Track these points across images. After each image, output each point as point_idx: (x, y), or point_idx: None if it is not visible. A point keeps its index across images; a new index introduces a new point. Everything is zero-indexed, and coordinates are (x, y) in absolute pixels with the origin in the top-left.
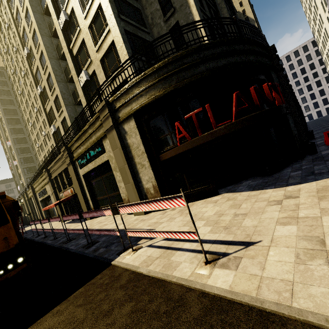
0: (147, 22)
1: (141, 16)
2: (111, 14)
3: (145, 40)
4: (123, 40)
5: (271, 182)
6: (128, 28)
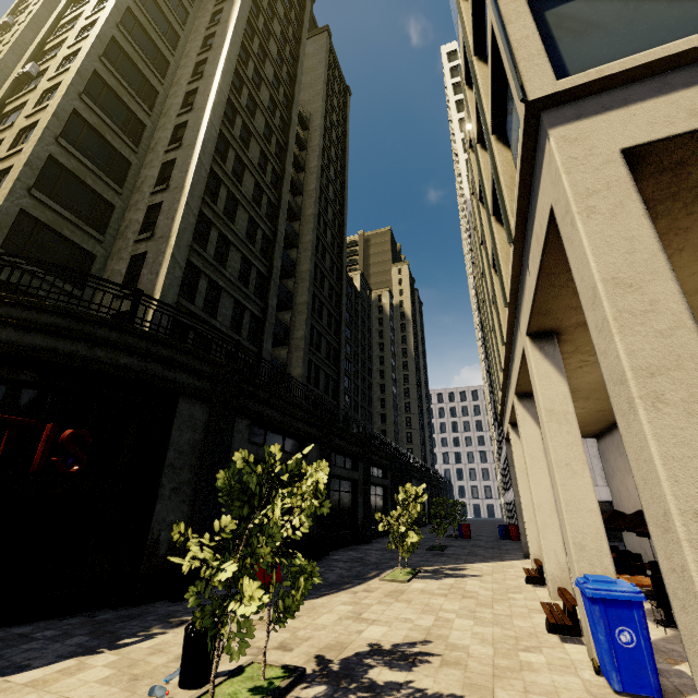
0: (118, 227)
1: (110, 213)
2: (14, 179)
3: (78, 246)
4: None
5: None
6: (40, 212)
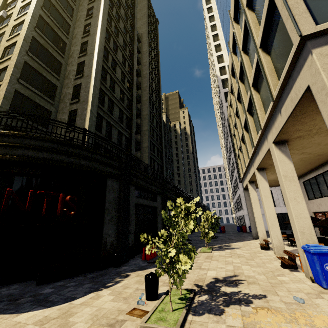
0: (60, 97)
1: (55, 90)
2: (10, 74)
3: (43, 107)
4: (4, 96)
5: (7, 298)
6: (24, 91)
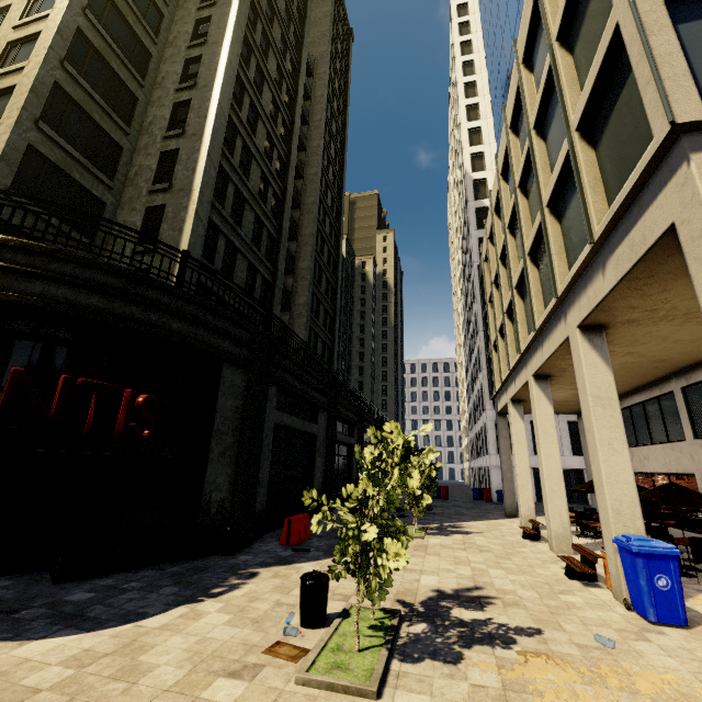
0: (126, 172)
1: (117, 156)
2: (19, 108)
3: (87, 191)
4: (2, 156)
5: None
6: (48, 149)
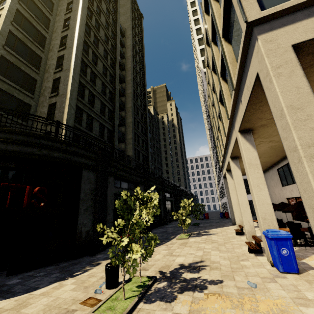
0: (40, 90)
1: (35, 84)
2: None
3: (22, 101)
4: None
5: None
6: (1, 85)
